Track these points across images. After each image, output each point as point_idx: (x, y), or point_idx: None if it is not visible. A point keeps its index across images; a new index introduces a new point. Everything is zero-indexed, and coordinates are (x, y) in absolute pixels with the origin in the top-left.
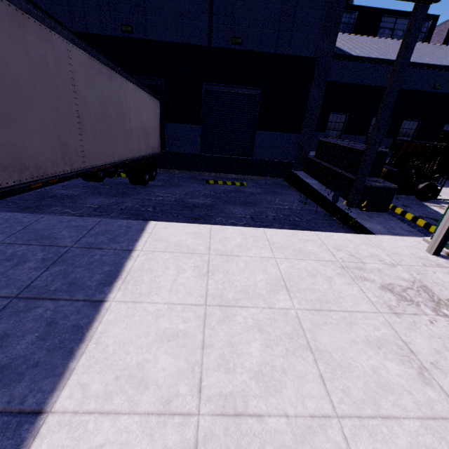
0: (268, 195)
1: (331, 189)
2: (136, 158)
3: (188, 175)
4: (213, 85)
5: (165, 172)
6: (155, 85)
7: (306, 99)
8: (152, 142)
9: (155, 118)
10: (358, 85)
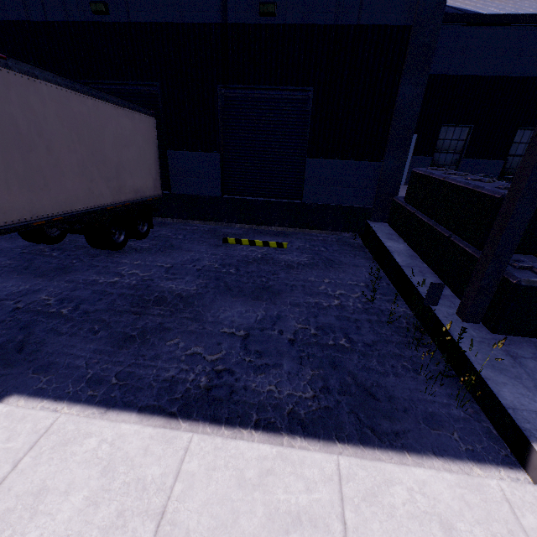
0: (314, 269)
1: (429, 266)
2: (77, 213)
3: (207, 227)
4: (237, 89)
5: (181, 221)
6: (150, 93)
7: (392, 102)
8: (135, 182)
9: (143, 145)
10: (491, 78)
